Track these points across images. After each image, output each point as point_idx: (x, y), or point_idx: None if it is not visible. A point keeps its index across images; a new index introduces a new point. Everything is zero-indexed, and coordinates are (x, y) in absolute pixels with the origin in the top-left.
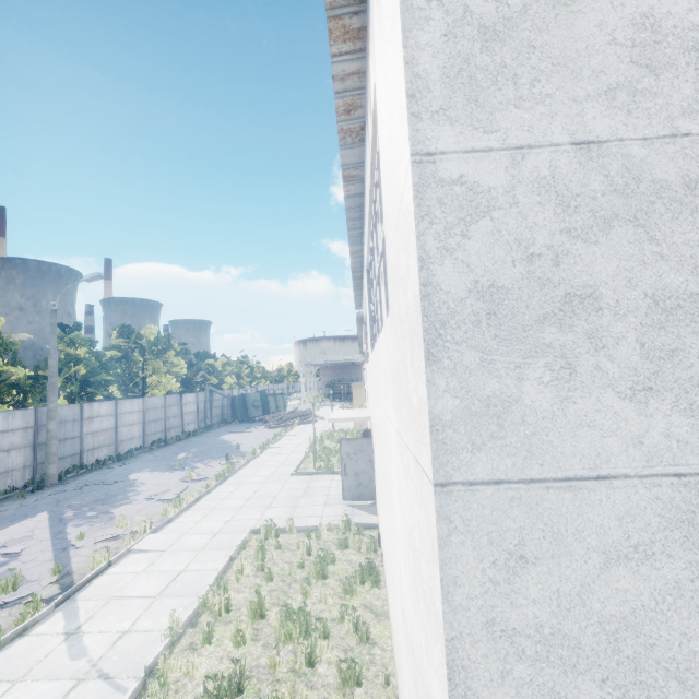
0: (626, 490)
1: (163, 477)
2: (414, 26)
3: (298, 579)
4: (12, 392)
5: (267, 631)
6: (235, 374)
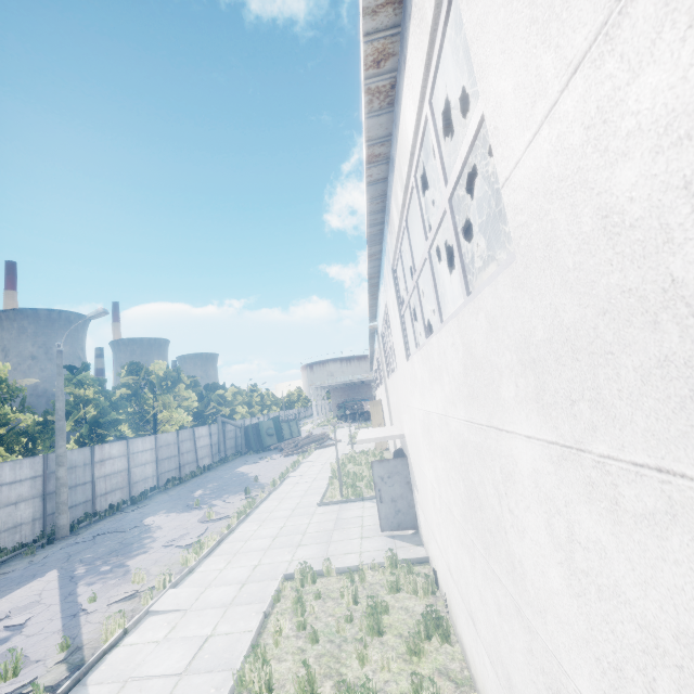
0: None
1: (180, 519)
2: None
3: (349, 637)
4: (21, 440)
5: None
6: (246, 403)
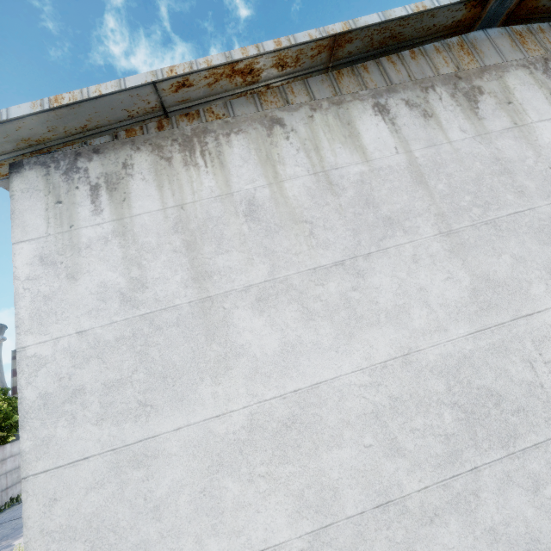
0: (95, 461)
1: None
2: (19, 300)
3: None
4: None
5: None
6: None
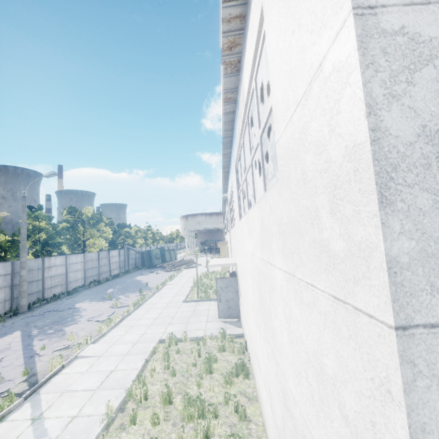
0: None
1: (98, 305)
2: None
3: (193, 374)
4: None
5: (174, 413)
6: (143, 237)
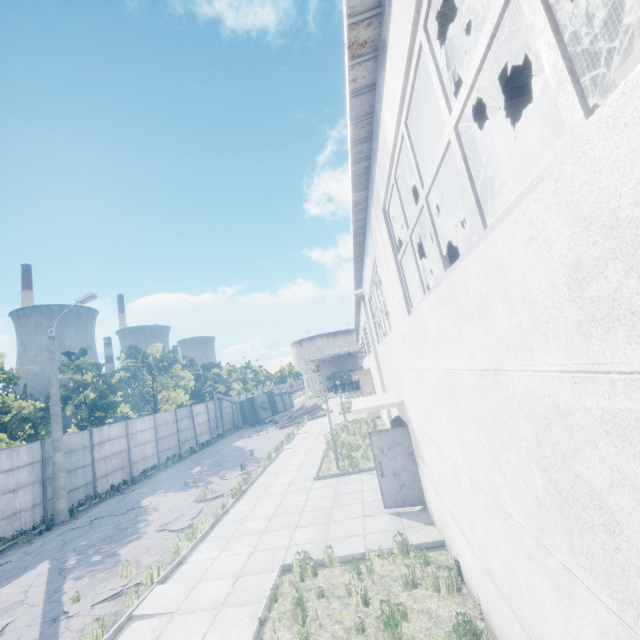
0: None
1: (176, 499)
2: None
3: None
4: (25, 427)
5: None
6: (240, 379)
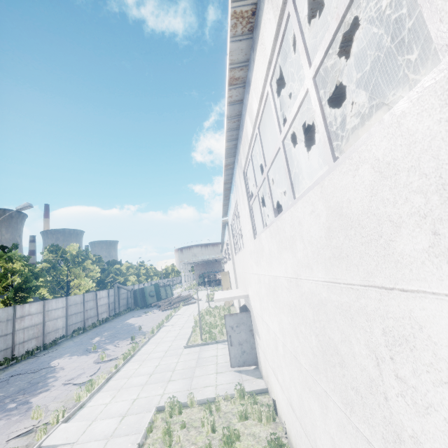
0: None
1: (79, 361)
2: None
3: None
4: None
5: None
6: (135, 274)
